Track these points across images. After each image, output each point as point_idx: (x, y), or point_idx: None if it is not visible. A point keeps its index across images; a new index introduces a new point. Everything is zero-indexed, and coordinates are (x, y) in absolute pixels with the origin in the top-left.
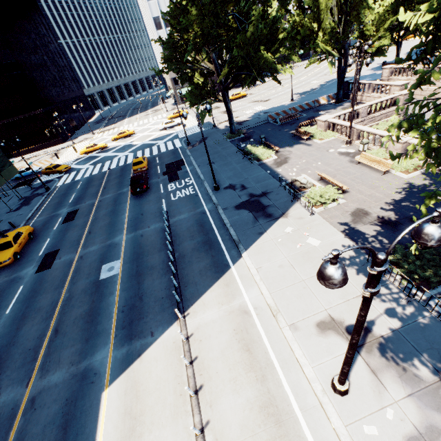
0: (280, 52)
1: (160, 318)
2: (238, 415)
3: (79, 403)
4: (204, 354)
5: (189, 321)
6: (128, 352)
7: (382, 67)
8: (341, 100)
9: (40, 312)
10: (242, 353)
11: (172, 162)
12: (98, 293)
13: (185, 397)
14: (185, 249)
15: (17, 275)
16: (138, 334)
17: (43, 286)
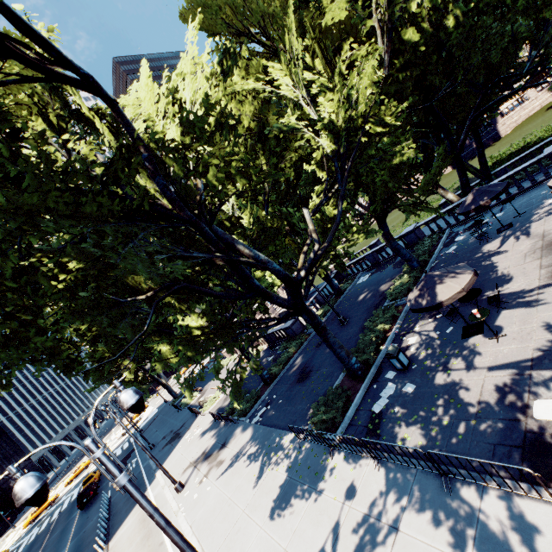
0: None
1: None
2: None
3: None
4: (116, 549)
5: (111, 544)
6: None
7: None
8: None
9: None
10: (140, 525)
11: (124, 457)
12: None
13: None
14: (119, 507)
15: None
16: None
17: None
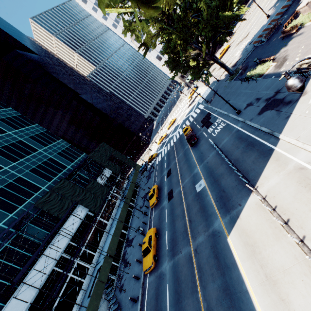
0: (234, 3)
1: (240, 195)
2: None
3: (217, 246)
4: (280, 203)
5: (259, 190)
6: (230, 217)
7: None
8: None
9: (179, 216)
10: None
11: (203, 118)
12: (199, 198)
13: (279, 228)
14: (236, 155)
15: (162, 206)
16: (231, 208)
17: (174, 206)
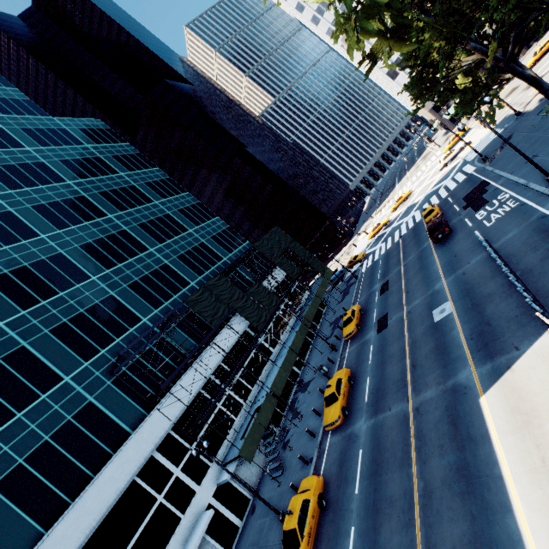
0: None
1: (521, 333)
2: None
3: (458, 408)
4: None
5: None
6: (493, 367)
7: None
8: None
9: (394, 357)
10: None
11: (470, 192)
12: (437, 332)
13: None
14: (528, 263)
15: (364, 339)
16: (499, 352)
17: (387, 340)
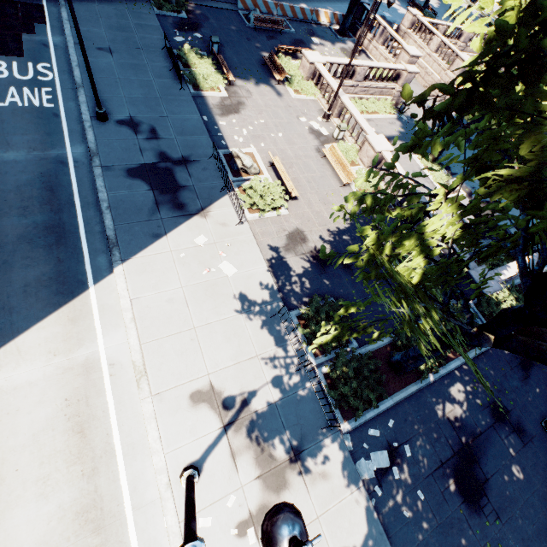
0: None
1: None
2: (38, 530)
3: None
4: None
5: None
6: None
7: (408, 8)
8: (346, 33)
9: None
10: (69, 436)
11: (13, 2)
12: None
13: None
14: (3, 233)
15: None
16: None
17: None
